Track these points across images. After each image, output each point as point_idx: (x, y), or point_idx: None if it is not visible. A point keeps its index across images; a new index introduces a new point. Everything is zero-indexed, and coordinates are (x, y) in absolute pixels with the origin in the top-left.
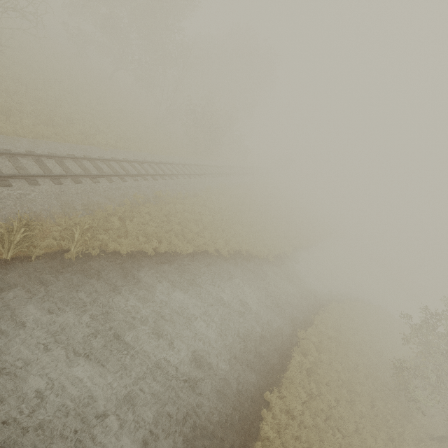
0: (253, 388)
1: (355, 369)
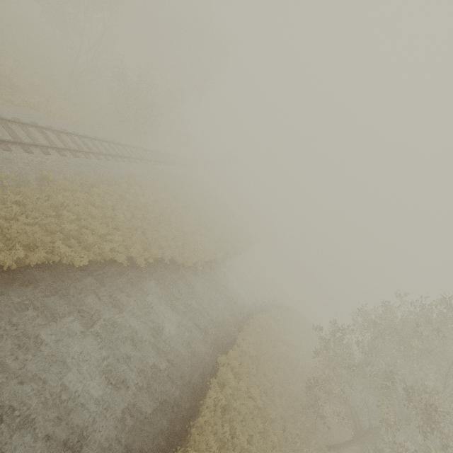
0: None
1: (272, 388)
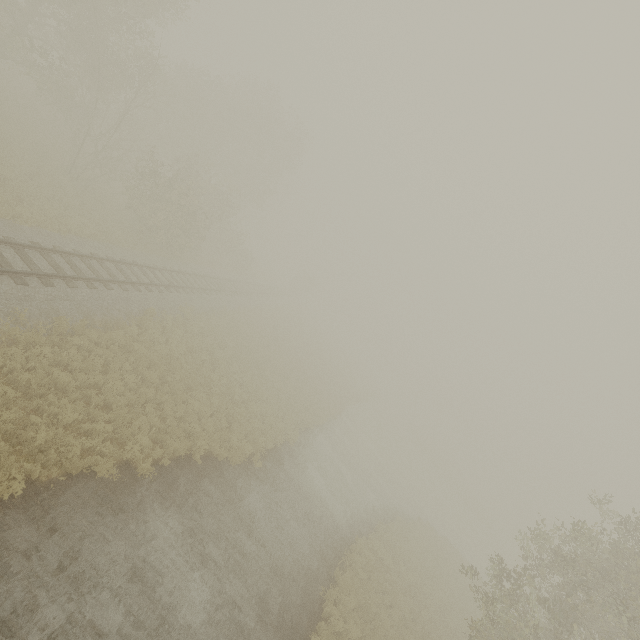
0: None
1: None
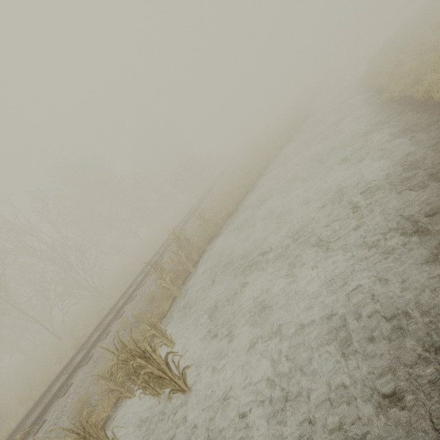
0: (375, 111)
1: None
